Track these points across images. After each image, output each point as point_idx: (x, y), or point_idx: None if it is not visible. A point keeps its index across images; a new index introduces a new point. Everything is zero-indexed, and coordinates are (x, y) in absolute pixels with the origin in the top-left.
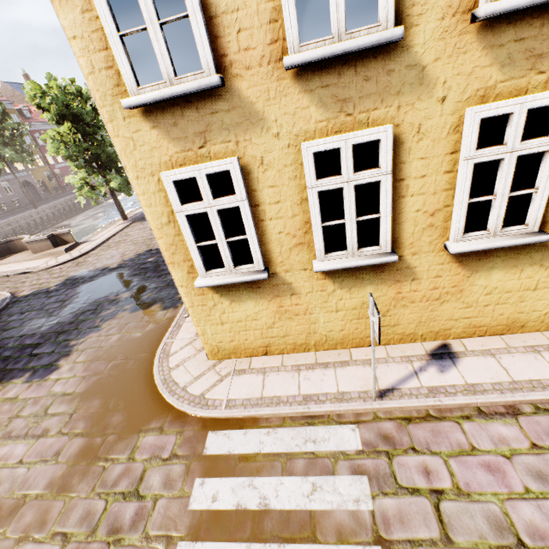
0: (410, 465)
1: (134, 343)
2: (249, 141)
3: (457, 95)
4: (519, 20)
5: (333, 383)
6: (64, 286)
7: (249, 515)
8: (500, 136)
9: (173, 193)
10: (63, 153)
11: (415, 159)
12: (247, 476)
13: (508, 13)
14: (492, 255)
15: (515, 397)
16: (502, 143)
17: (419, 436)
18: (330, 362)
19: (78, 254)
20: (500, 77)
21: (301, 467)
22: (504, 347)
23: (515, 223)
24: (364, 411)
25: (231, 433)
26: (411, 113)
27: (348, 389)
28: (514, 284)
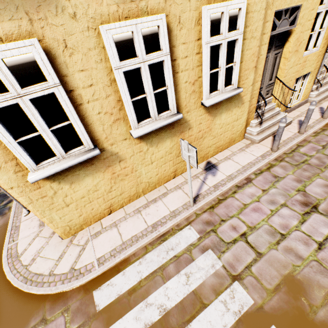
0: (226, 229)
1: None
2: (45, 20)
3: None
4: None
5: (165, 209)
6: None
7: (157, 326)
8: (218, 29)
9: None
10: None
11: (180, 43)
12: (141, 301)
13: None
14: (221, 105)
15: (248, 173)
16: (219, 34)
17: (221, 212)
18: (156, 197)
19: None
20: None
21: (173, 270)
22: (232, 153)
23: (228, 84)
24: (190, 215)
25: (112, 281)
26: (173, 6)
27: (175, 207)
28: (230, 119)
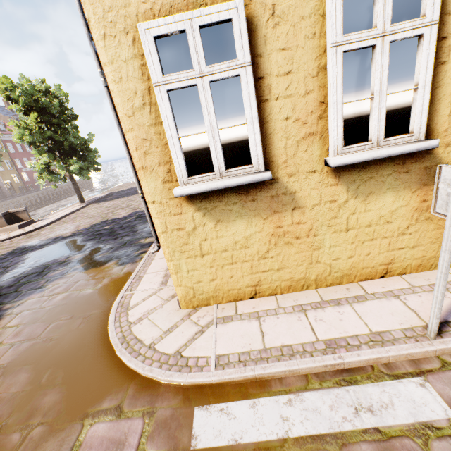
0: None
1: (83, 300)
2: None
3: None
4: None
5: (358, 322)
6: (11, 254)
7: None
8: None
9: (153, 56)
10: (28, 138)
11: None
12: None
13: None
14: None
15: None
16: None
17: None
18: (341, 298)
19: (32, 228)
20: None
21: None
22: None
23: None
24: (423, 355)
25: (230, 407)
26: None
27: (384, 327)
28: None
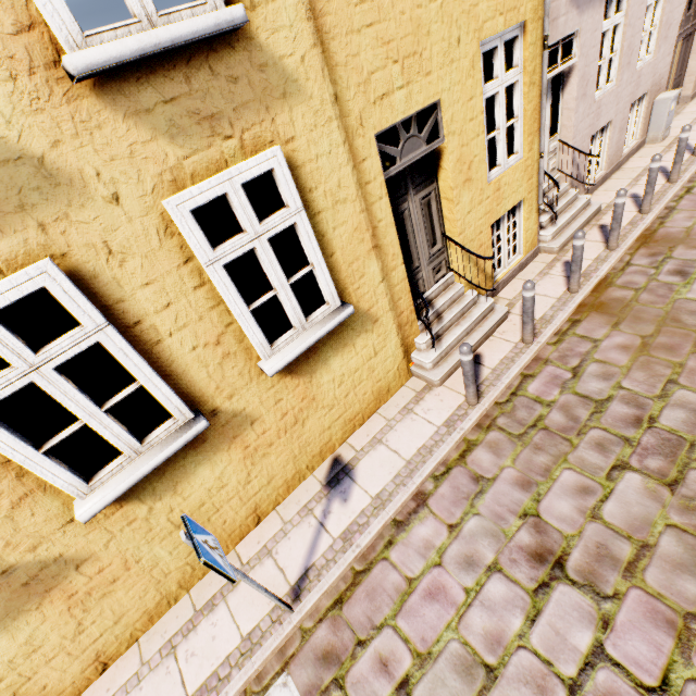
0: (365, 673)
1: None
2: None
3: (135, 187)
4: (150, 73)
5: (231, 630)
6: None
7: None
8: (234, 223)
9: None
10: None
11: (137, 288)
12: None
13: (121, 65)
14: (318, 347)
15: (416, 482)
16: (242, 230)
17: (358, 616)
18: (216, 593)
19: None
20: (180, 152)
21: None
22: (386, 424)
23: (317, 306)
24: (288, 637)
25: None
26: (75, 230)
27: (254, 620)
28: (356, 361)
